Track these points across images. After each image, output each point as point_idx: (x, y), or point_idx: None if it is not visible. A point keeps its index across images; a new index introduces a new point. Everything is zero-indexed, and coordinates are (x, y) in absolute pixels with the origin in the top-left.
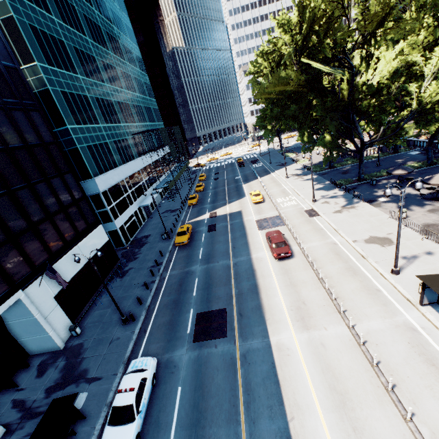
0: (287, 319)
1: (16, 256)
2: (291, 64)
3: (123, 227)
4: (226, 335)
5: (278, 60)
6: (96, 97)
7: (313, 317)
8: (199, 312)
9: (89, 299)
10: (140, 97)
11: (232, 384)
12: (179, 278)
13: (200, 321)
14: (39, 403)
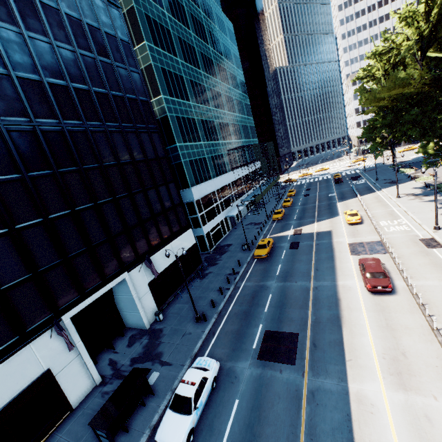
0: (375, 368)
1: (127, 244)
2: (413, 62)
3: (209, 233)
4: (294, 363)
5: (395, 60)
6: (201, 119)
7: (417, 377)
8: (268, 330)
9: (173, 292)
10: (239, 116)
11: (294, 420)
12: (253, 290)
13: (268, 339)
14: (125, 368)
